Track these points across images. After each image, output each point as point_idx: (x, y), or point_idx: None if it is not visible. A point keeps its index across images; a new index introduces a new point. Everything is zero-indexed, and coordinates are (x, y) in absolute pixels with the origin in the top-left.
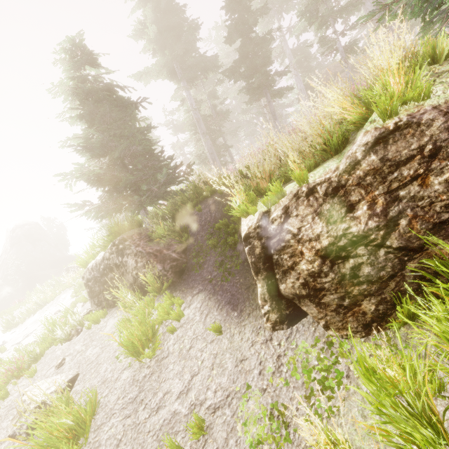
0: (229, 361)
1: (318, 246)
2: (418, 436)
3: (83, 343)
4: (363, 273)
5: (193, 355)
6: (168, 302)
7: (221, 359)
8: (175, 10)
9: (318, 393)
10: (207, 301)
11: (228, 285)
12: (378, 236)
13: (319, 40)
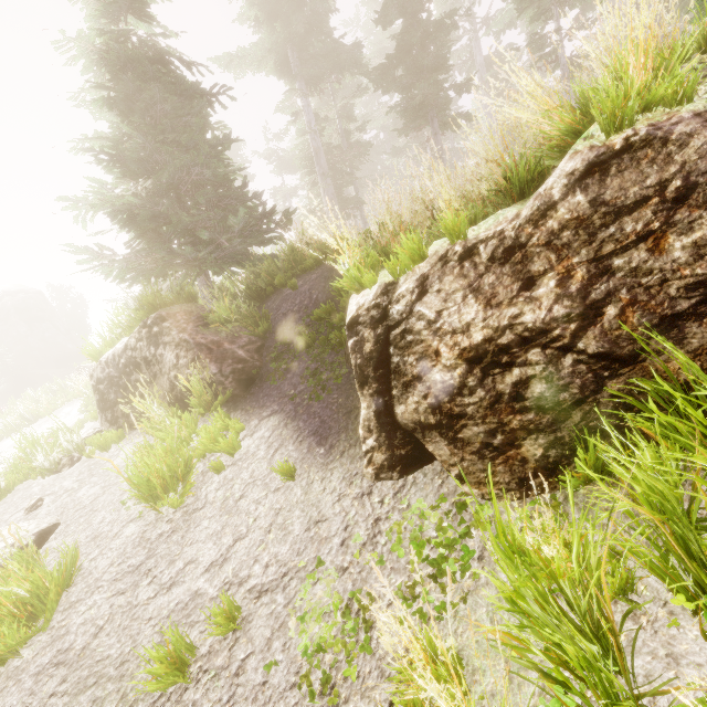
0: (297, 522)
1: (466, 343)
2: (572, 651)
3: (77, 478)
4: (533, 393)
5: (244, 508)
6: (218, 425)
7: (285, 518)
8: None
9: (428, 581)
10: (281, 428)
11: (318, 407)
12: (566, 332)
13: (531, 39)
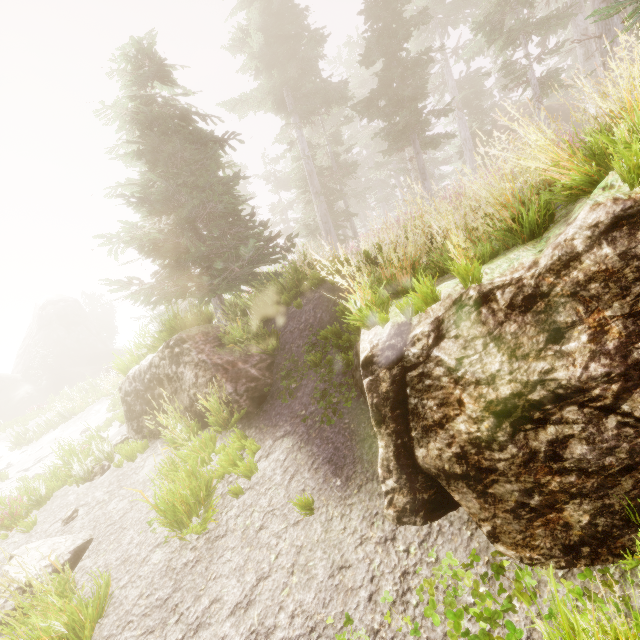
0: (319, 565)
1: (492, 395)
2: None
3: (108, 489)
4: (572, 454)
5: (265, 541)
6: (235, 445)
7: (307, 558)
8: (293, 15)
9: None
10: (295, 452)
11: (330, 432)
12: (607, 393)
13: (502, 66)
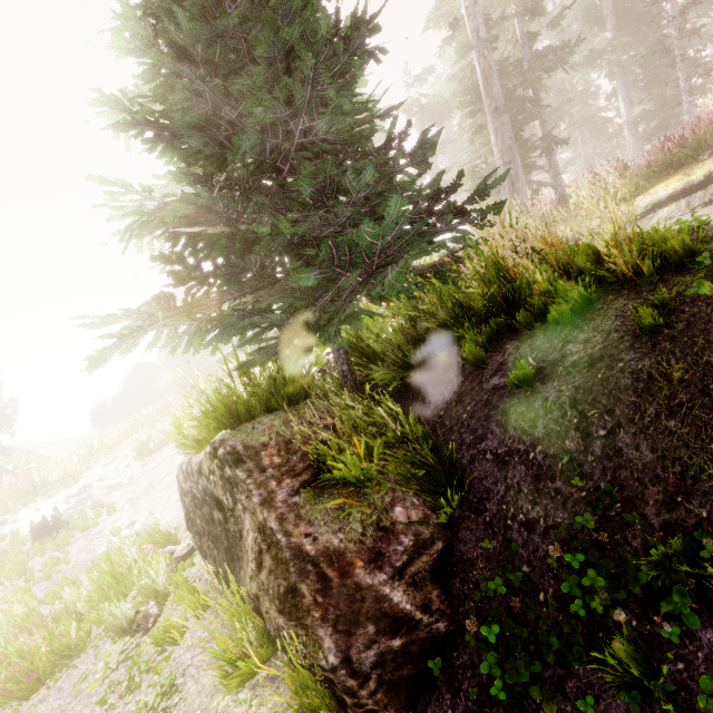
0: None
1: None
2: None
3: (130, 704)
4: None
5: None
6: None
7: None
8: None
9: None
10: None
11: None
12: None
13: None
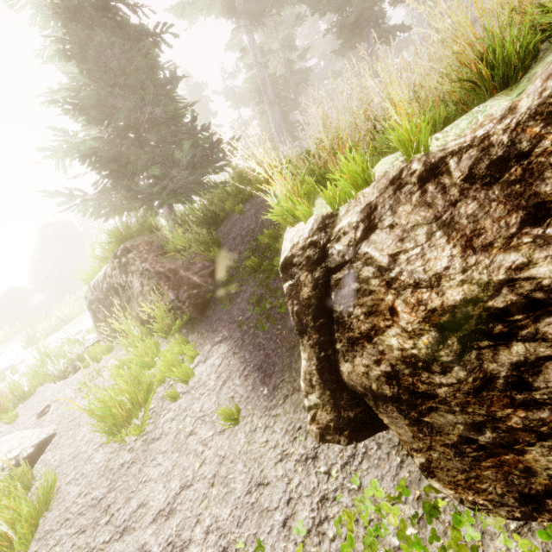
0: (239, 479)
1: (435, 302)
2: None
3: (75, 387)
4: (547, 382)
5: (192, 448)
6: (175, 351)
7: (228, 470)
8: None
9: None
10: (229, 358)
11: (263, 338)
12: None
13: None
